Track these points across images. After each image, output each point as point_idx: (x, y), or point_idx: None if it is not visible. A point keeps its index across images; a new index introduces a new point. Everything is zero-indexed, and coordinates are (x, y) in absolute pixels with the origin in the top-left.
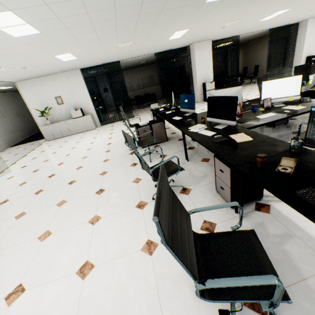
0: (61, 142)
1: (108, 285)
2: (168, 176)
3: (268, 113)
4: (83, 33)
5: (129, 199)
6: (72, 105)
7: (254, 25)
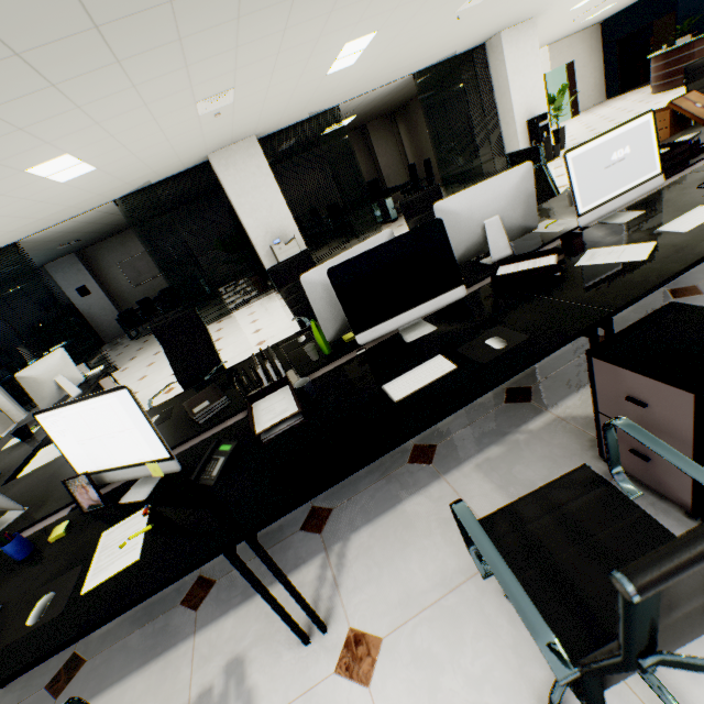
0: None
1: None
2: None
3: None
4: None
5: None
6: None
7: (335, 82)
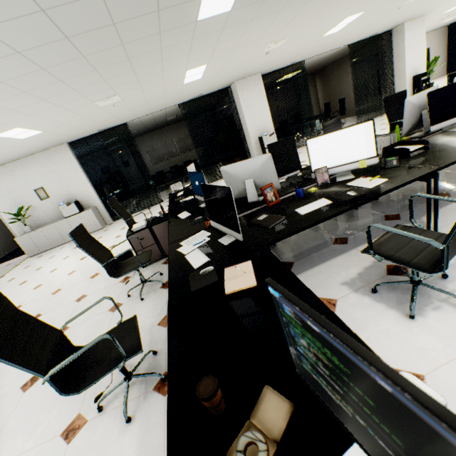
0: (45, 260)
1: None
2: (101, 374)
3: (319, 199)
4: (6, 98)
5: (62, 408)
6: (63, 197)
7: (319, 43)
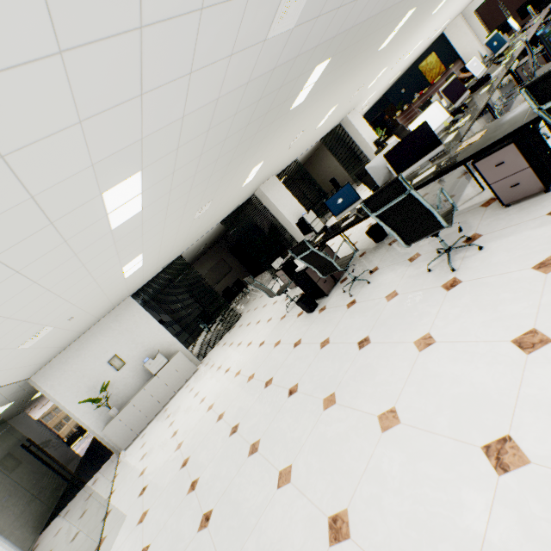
0: (161, 424)
1: None
2: (450, 217)
3: (448, 137)
4: (178, 198)
5: (423, 300)
6: (140, 356)
7: (311, 137)
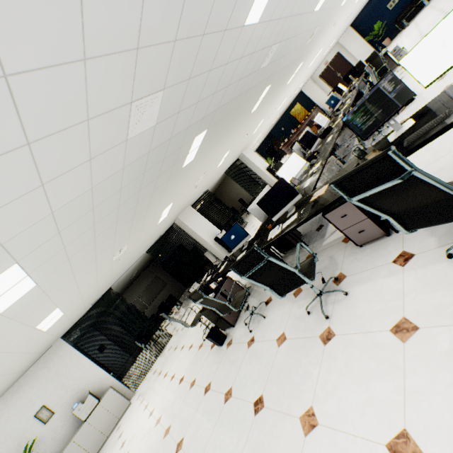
0: None
1: (451, 405)
2: (313, 269)
3: (307, 181)
4: (83, 259)
5: (306, 353)
6: (71, 401)
7: (214, 174)
